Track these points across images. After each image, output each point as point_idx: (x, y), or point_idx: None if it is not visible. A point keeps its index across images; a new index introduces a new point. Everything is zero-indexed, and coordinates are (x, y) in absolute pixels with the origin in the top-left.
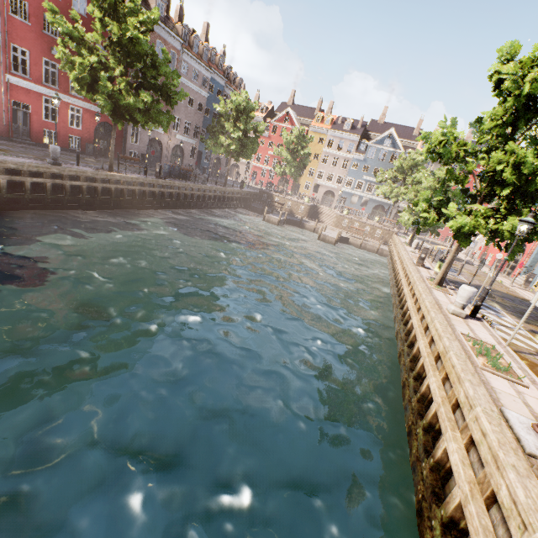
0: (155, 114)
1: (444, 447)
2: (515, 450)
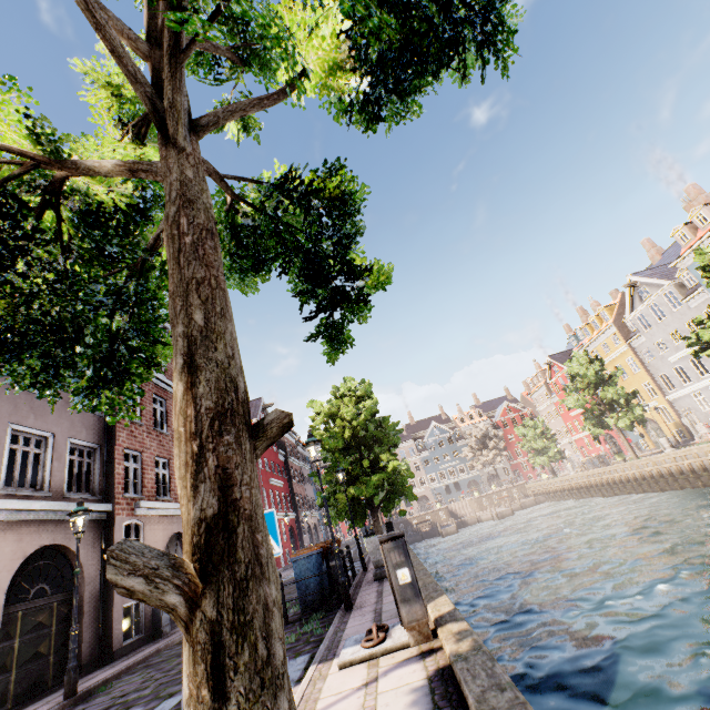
0: None
1: None
2: None
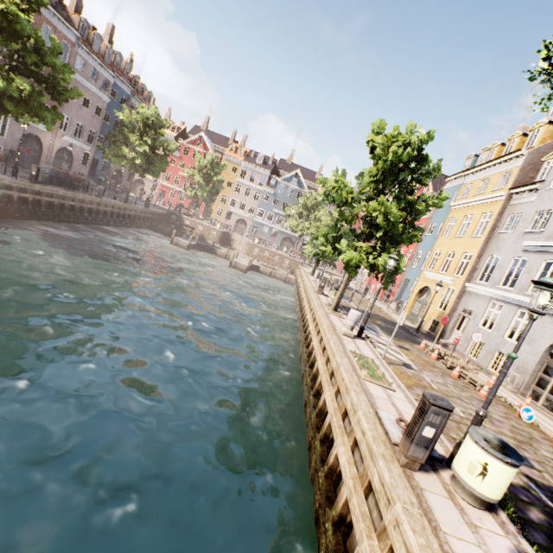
0: (36, 107)
1: (335, 453)
2: (384, 442)
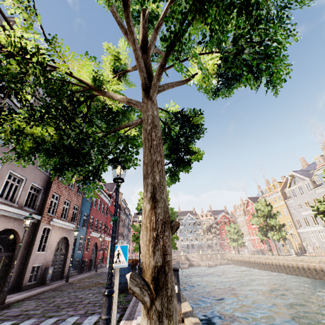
0: None
1: None
2: None
